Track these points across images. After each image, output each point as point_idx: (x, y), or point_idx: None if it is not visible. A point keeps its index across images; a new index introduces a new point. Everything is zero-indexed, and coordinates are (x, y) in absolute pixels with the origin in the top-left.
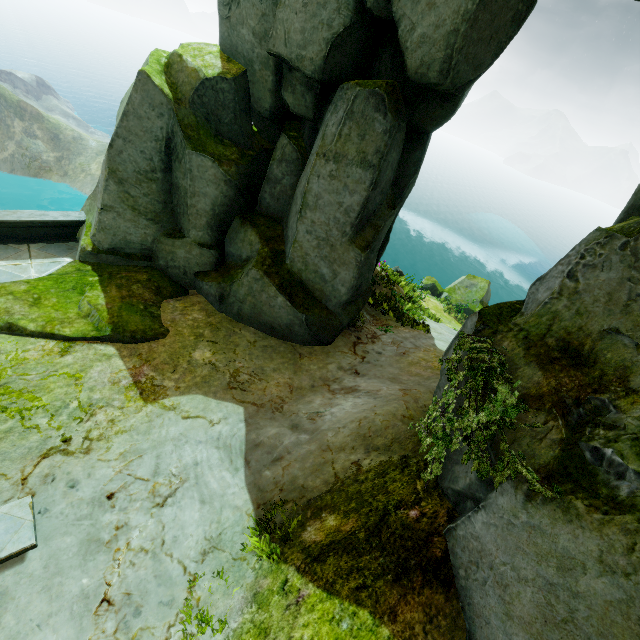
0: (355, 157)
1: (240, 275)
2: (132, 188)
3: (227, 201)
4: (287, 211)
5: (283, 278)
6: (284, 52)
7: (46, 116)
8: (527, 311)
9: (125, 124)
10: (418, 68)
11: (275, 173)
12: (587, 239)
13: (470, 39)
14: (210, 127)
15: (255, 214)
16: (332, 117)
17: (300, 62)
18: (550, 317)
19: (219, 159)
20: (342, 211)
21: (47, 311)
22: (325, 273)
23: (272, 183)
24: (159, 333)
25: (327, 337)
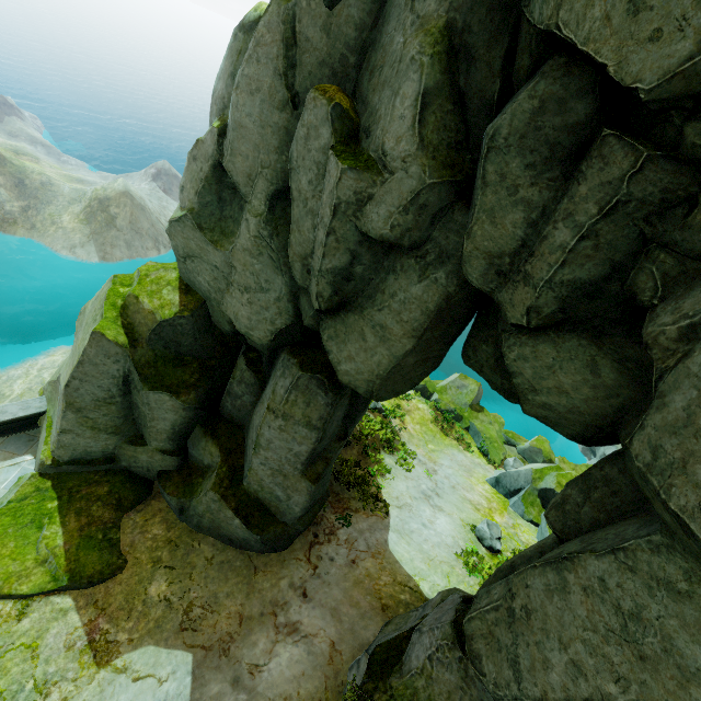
0: (301, 419)
1: (200, 491)
2: (91, 412)
3: (187, 420)
4: (248, 420)
5: (240, 500)
6: (235, 323)
7: (9, 157)
8: (404, 666)
9: (81, 369)
10: (348, 383)
11: (235, 390)
12: (445, 629)
13: (386, 384)
14: (169, 352)
15: (217, 419)
16: (281, 379)
17: (249, 335)
18: (412, 692)
19: (177, 391)
20: (292, 454)
21: (5, 564)
22: (280, 495)
23: (233, 397)
24: (117, 568)
25: (283, 545)
